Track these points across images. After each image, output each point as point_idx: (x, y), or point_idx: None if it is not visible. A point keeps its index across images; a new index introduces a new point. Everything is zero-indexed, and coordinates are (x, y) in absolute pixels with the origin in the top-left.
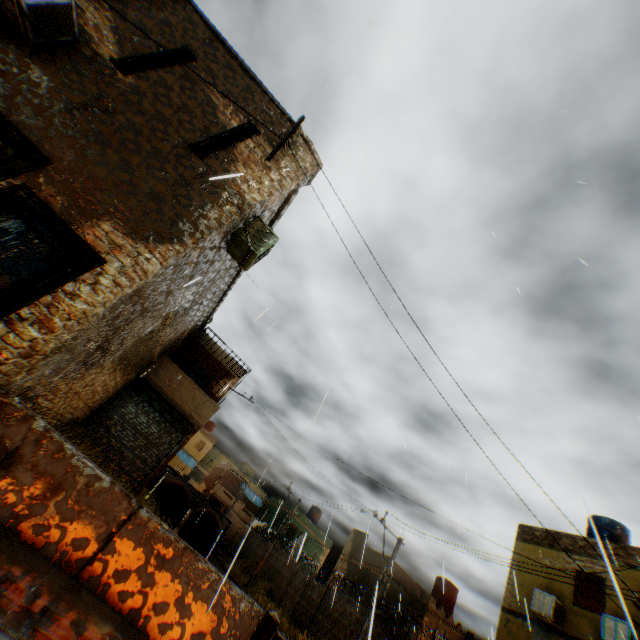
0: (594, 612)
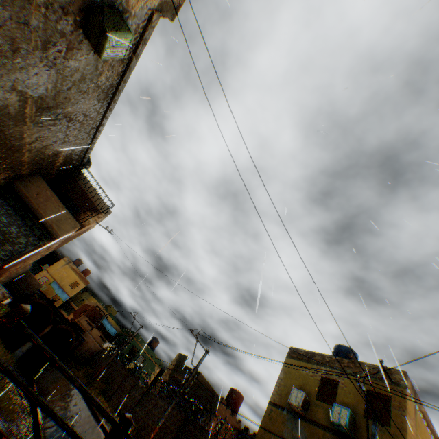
0: (329, 404)
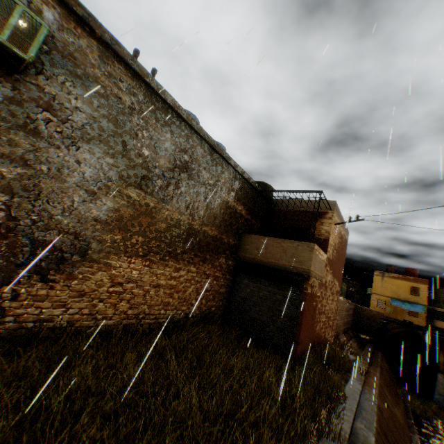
0: None
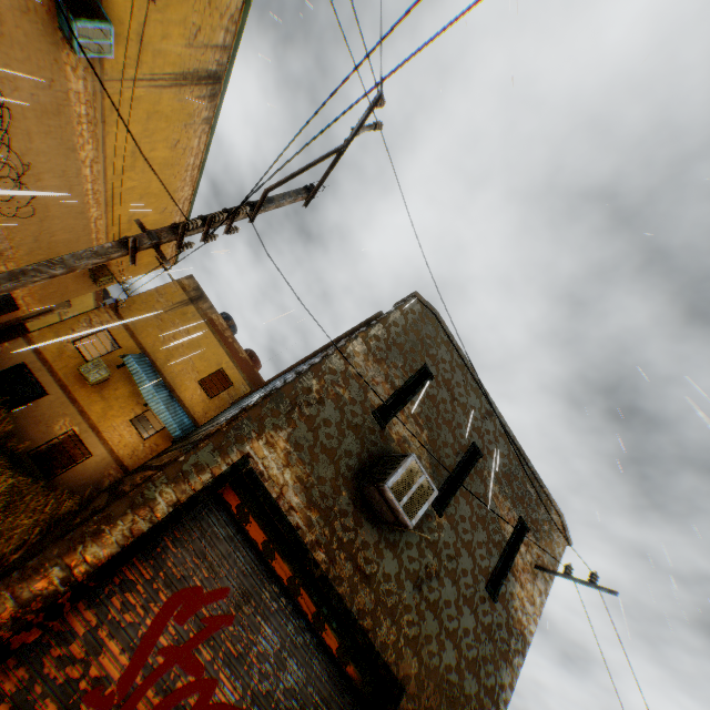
0: None
